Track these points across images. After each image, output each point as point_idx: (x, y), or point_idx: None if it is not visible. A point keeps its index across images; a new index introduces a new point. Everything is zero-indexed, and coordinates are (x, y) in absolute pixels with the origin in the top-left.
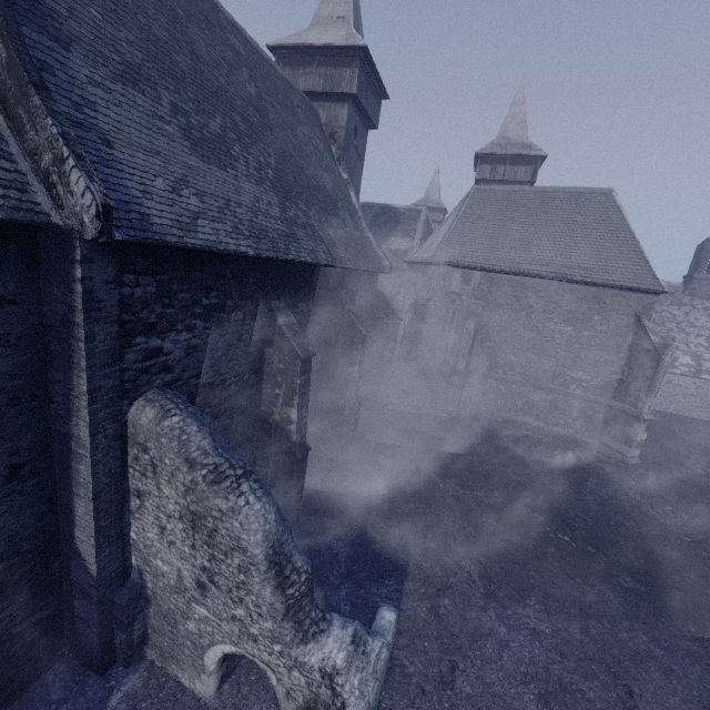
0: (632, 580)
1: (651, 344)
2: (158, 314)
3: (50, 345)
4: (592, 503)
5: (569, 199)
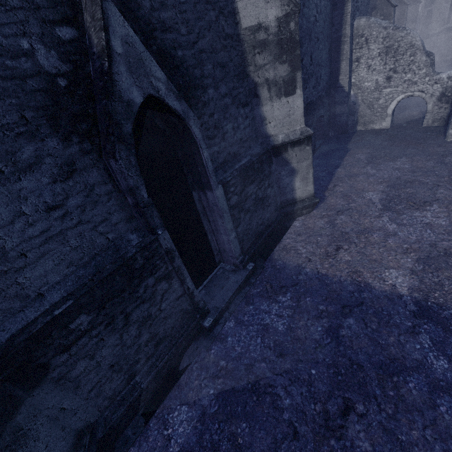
0: None
1: None
2: None
3: (335, 1)
4: None
5: None
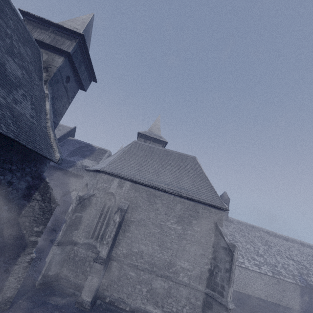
0: None
1: (226, 243)
2: None
3: None
4: None
5: (178, 156)
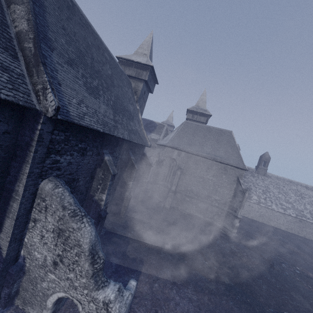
0: (229, 280)
1: (242, 188)
2: (62, 147)
3: (17, 152)
4: (218, 249)
5: (218, 131)
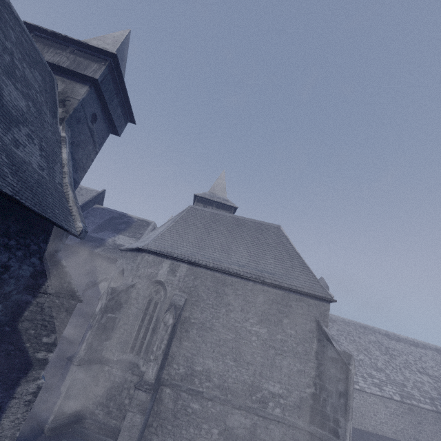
0: None
1: (336, 352)
2: None
3: None
4: None
5: (255, 225)
